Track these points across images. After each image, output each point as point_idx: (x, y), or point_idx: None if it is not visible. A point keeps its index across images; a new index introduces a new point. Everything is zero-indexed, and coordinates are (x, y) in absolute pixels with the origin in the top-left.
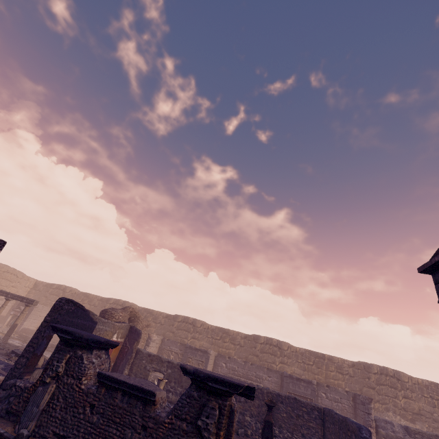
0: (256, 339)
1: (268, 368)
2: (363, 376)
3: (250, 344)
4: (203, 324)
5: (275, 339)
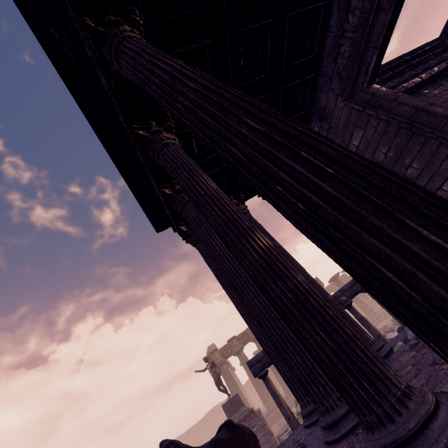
0: (207, 416)
1: (216, 426)
2: (249, 387)
3: (206, 421)
4: (181, 437)
5: (214, 407)
